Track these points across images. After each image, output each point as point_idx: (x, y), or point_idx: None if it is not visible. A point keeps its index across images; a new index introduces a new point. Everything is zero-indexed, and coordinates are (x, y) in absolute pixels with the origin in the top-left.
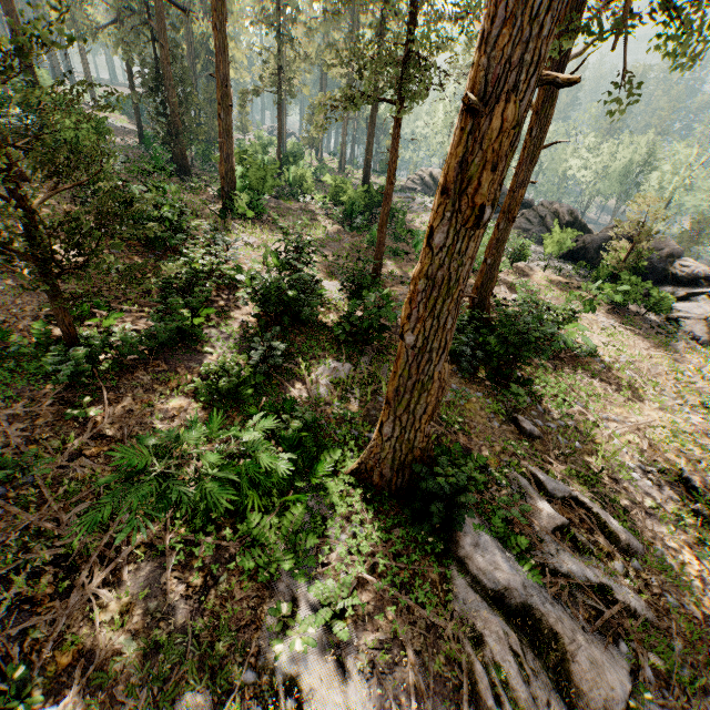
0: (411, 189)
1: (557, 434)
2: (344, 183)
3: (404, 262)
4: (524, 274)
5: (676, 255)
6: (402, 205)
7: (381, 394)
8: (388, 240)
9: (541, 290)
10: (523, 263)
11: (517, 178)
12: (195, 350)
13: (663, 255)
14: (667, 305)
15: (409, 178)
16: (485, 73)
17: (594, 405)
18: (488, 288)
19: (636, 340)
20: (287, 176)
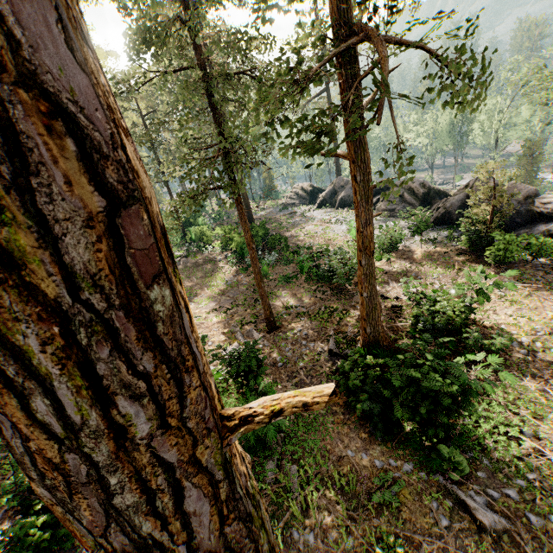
0: (291, 204)
1: (524, 508)
2: (230, 232)
3: (296, 286)
4: (404, 258)
5: (532, 195)
6: (286, 223)
7: (291, 543)
8: (280, 265)
9: (426, 270)
10: (400, 245)
11: (359, 218)
12: (72, 547)
13: (521, 199)
14: (550, 248)
15: (287, 196)
16: (63, 510)
17: (544, 430)
18: (375, 316)
19: (539, 297)
20: (190, 236)
